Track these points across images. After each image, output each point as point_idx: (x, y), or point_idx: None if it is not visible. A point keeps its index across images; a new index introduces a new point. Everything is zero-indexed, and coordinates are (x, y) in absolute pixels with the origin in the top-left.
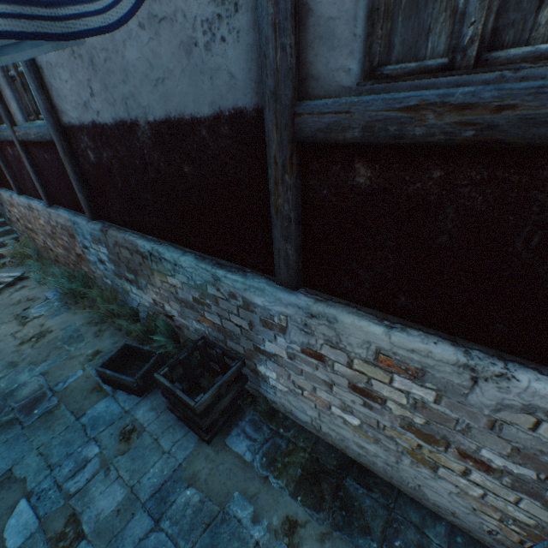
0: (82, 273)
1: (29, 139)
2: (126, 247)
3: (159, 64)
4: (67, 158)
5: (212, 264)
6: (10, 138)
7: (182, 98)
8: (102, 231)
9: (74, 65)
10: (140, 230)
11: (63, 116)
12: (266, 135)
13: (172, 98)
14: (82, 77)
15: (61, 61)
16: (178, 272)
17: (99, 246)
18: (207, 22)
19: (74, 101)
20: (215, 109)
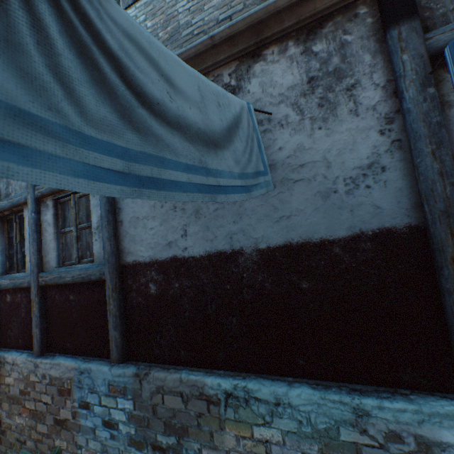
0: (53, 453)
1: (59, 281)
2: (177, 392)
3: (286, 207)
4: (115, 294)
5: (345, 391)
6: (25, 284)
7: (311, 226)
8: (136, 375)
9: (170, 216)
10: (203, 364)
11: (128, 256)
12: (438, 242)
13: (297, 228)
14: (176, 223)
15: (153, 214)
16: (279, 415)
17: (118, 398)
18: (350, 178)
19: (152, 242)
20: (353, 231)
